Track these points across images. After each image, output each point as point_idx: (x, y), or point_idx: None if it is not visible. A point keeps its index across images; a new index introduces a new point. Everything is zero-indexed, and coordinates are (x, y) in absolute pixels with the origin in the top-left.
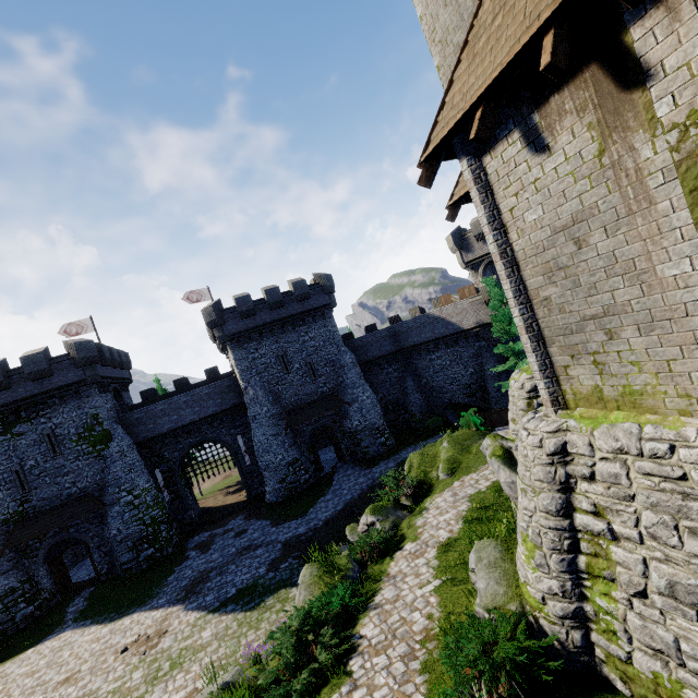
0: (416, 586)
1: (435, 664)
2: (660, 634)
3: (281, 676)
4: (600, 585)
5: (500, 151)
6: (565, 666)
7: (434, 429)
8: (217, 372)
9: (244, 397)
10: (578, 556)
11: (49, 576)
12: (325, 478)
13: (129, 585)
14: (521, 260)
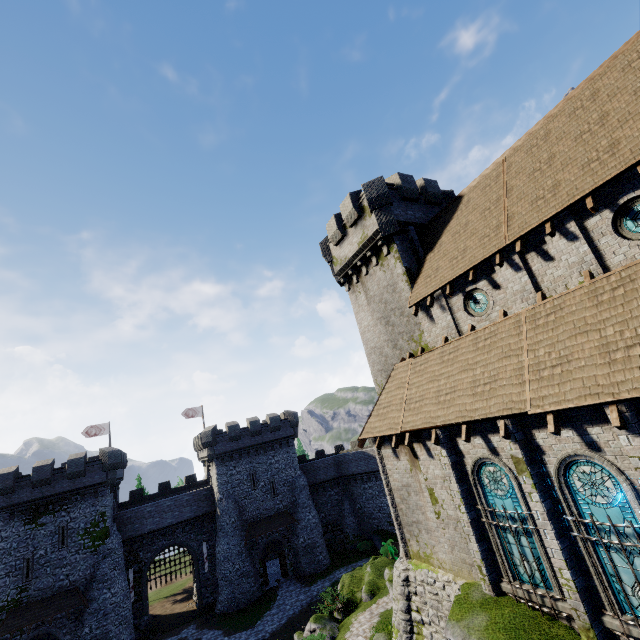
0: None
1: None
2: None
3: None
4: None
5: (386, 448)
6: None
7: (363, 552)
8: (195, 479)
9: (217, 507)
10: (413, 635)
11: None
12: (270, 592)
13: None
14: (393, 489)
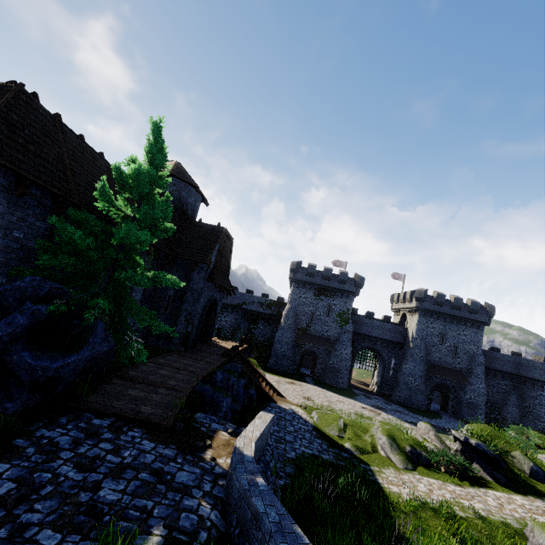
0: None
1: None
2: None
3: None
4: None
5: None
6: None
7: None
8: (389, 319)
9: (411, 342)
10: None
11: (298, 361)
12: (434, 412)
13: (332, 387)
14: None
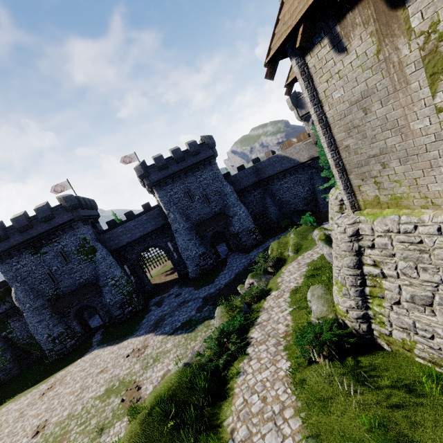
0: (279, 312)
1: (291, 346)
2: (406, 320)
3: (213, 358)
4: (376, 301)
5: (316, 52)
6: (358, 341)
7: (285, 227)
8: (149, 206)
9: (168, 219)
10: (365, 288)
11: (79, 325)
12: (222, 261)
13: (122, 326)
14: (331, 123)
